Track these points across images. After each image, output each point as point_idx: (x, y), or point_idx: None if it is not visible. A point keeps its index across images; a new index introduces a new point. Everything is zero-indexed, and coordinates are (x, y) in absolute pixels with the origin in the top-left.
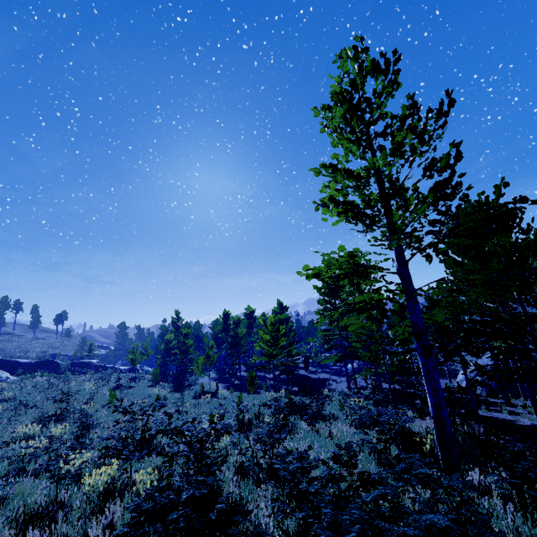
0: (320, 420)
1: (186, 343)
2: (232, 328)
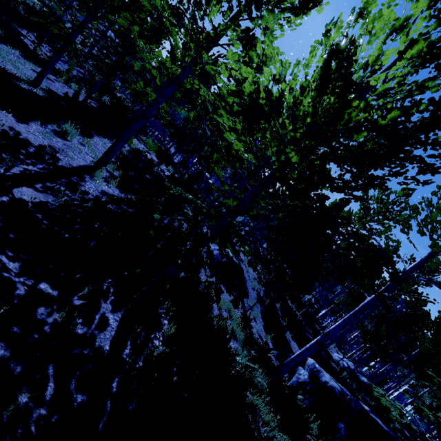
0: None
1: None
2: None
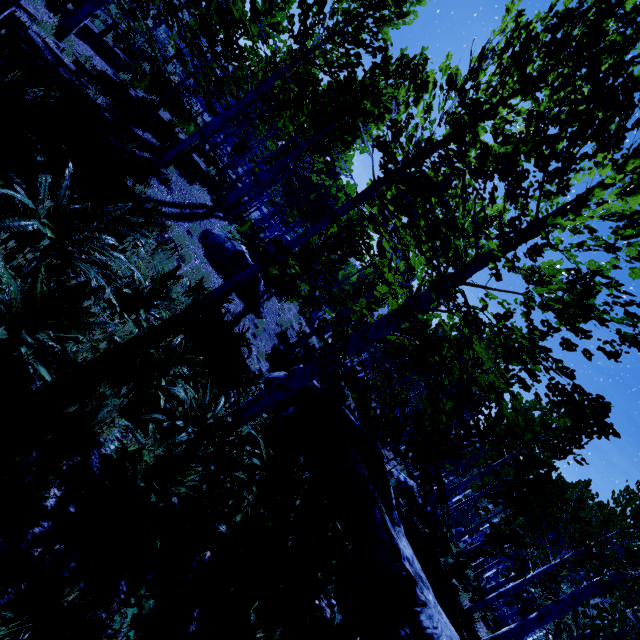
0: None
1: None
2: None
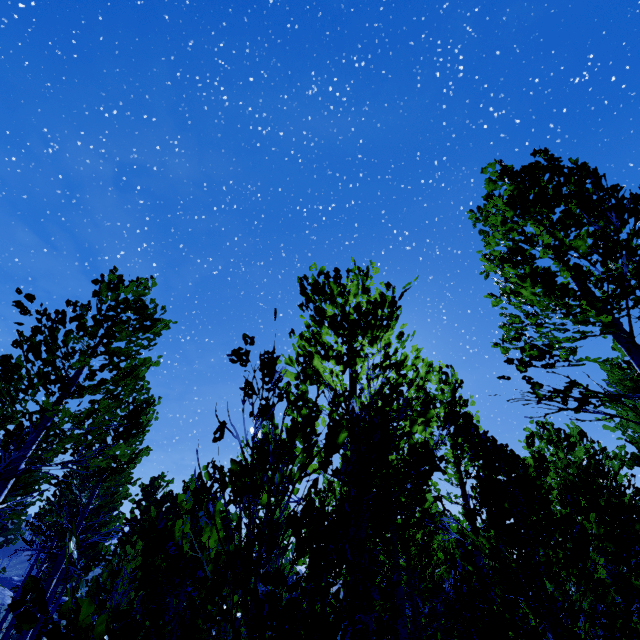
0: None
1: None
2: None
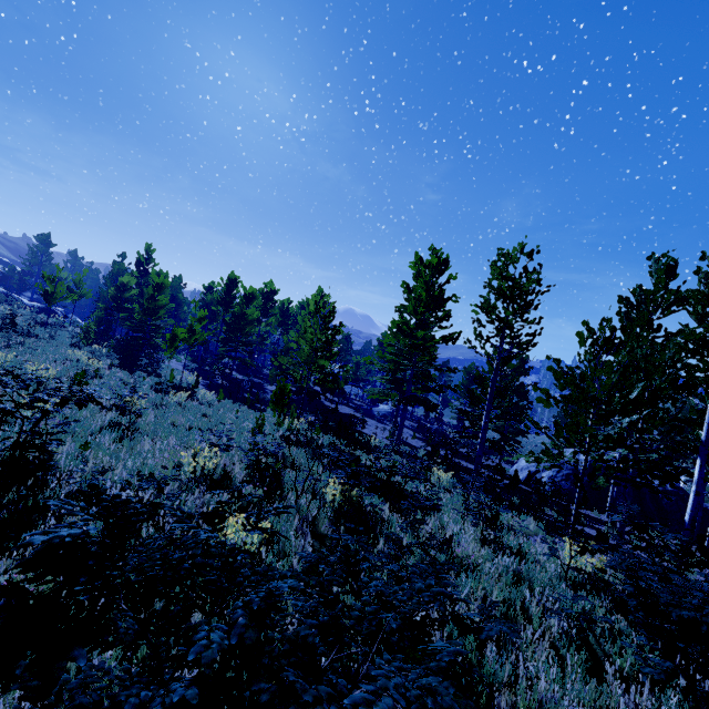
0: (419, 511)
1: (156, 299)
2: (239, 303)
